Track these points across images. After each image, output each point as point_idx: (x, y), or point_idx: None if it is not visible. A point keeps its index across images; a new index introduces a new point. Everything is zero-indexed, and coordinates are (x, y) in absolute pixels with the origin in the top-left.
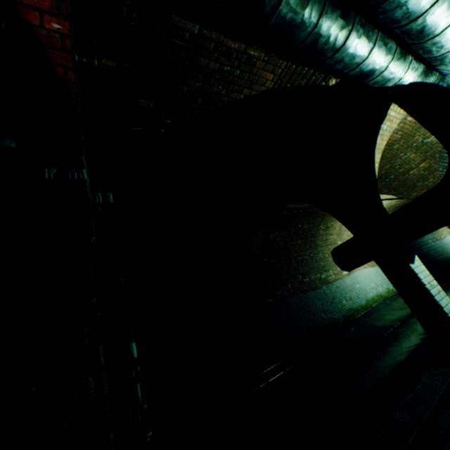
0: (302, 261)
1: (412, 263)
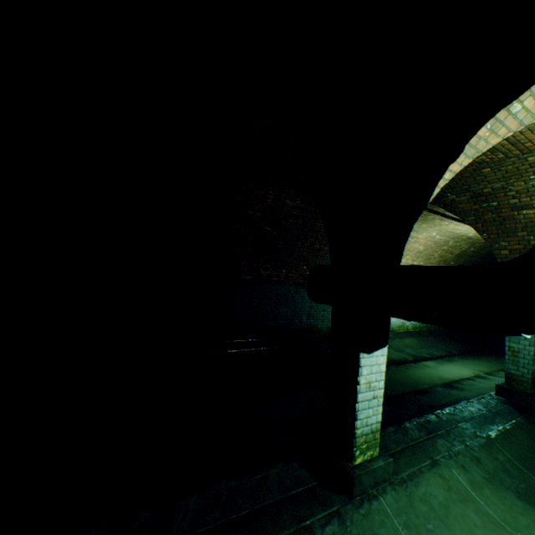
0: (319, 252)
1: (368, 349)
